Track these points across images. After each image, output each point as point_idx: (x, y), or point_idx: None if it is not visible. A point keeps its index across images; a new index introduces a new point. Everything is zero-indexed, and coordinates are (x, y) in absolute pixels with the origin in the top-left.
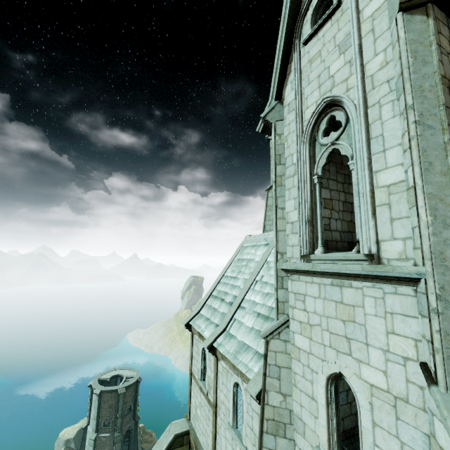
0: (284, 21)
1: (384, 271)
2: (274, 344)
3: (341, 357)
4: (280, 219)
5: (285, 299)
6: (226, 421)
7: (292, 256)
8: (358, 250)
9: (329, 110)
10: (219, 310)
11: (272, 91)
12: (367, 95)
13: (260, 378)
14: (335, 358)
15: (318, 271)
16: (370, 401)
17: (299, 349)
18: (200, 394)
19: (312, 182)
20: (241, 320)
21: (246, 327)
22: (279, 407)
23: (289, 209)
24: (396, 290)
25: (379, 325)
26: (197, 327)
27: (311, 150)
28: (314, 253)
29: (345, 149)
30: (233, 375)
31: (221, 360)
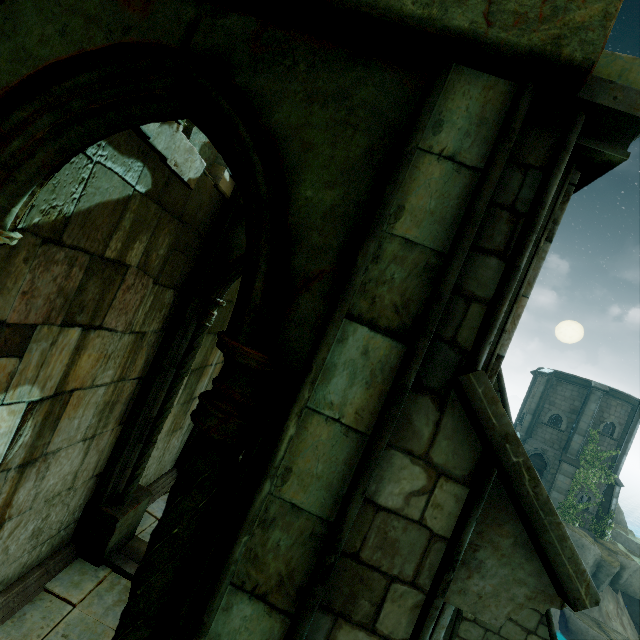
0: None
1: None
2: None
3: None
4: None
5: None
6: None
7: None
8: None
9: None
10: None
11: None
12: None
13: None
14: None
15: None
16: None
17: None
18: None
19: None
20: None
21: None
22: None
23: None
24: None
25: None
26: None
27: None
28: None
29: None
30: None
31: None
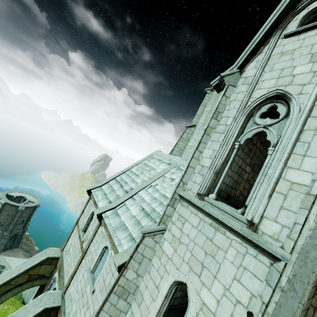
0: (280, 7)
1: (257, 240)
2: (148, 240)
3: (191, 274)
4: (195, 158)
5: (170, 214)
6: (88, 266)
7: (190, 189)
8: (243, 213)
9: (275, 100)
10: (116, 192)
11: (239, 59)
12: (315, 106)
13: (126, 255)
14: (187, 272)
15: (206, 211)
16: (198, 312)
17: (163, 252)
18: (78, 239)
19: (233, 145)
20: (129, 207)
21: (130, 213)
22: (131, 281)
23: (205, 155)
24: (257, 256)
25: (231, 270)
26: (96, 196)
27: (244, 121)
28: (208, 196)
29: (272, 136)
30: (107, 241)
31: (103, 227)
